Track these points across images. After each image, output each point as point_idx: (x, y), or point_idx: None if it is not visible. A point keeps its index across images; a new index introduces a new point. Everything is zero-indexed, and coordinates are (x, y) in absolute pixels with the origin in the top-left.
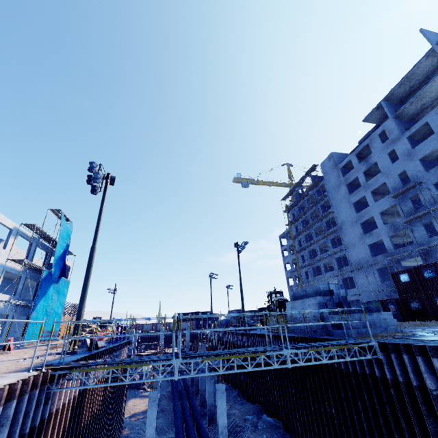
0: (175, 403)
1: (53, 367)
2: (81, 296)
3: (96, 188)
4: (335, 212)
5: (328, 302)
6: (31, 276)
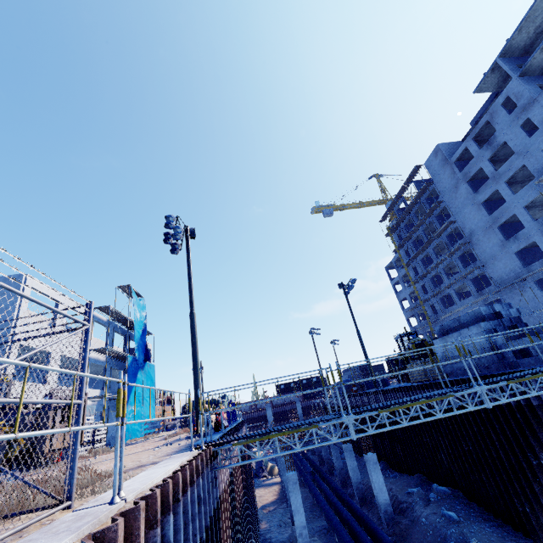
0: (311, 486)
1: (212, 444)
2: (193, 371)
3: (177, 246)
4: (458, 220)
5: (497, 328)
6: (115, 366)
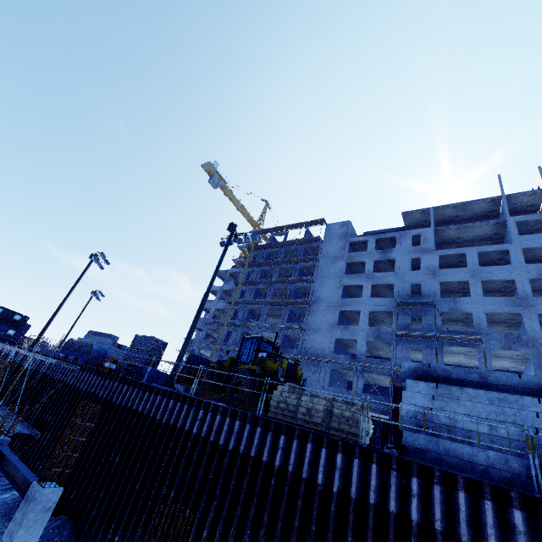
0: None
1: None
2: None
3: None
4: (316, 283)
5: None
6: None
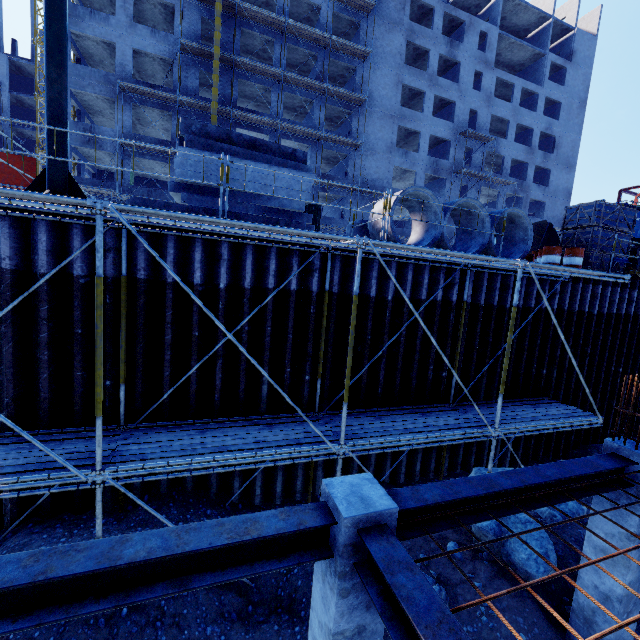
0: None
1: None
2: None
3: None
4: (365, 65)
5: None
6: None
